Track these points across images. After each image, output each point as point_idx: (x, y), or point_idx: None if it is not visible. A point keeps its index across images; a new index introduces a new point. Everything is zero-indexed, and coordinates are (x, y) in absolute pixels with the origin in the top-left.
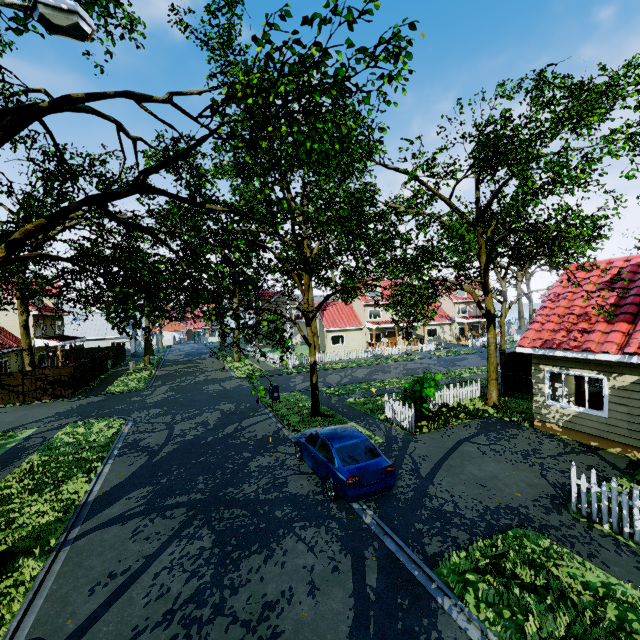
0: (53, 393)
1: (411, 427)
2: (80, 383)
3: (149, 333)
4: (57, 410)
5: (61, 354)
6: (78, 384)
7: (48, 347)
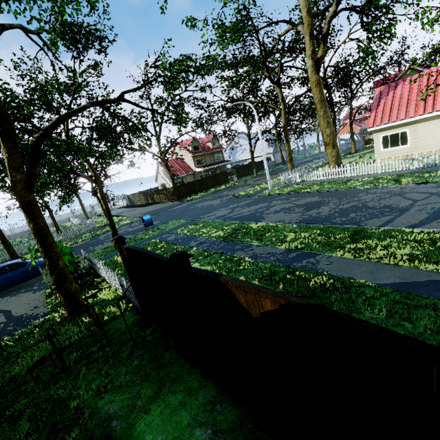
0: (173, 198)
1: (50, 282)
2: (186, 193)
3: (252, 154)
4: (156, 208)
5: (223, 171)
6: (183, 194)
7: (209, 170)
